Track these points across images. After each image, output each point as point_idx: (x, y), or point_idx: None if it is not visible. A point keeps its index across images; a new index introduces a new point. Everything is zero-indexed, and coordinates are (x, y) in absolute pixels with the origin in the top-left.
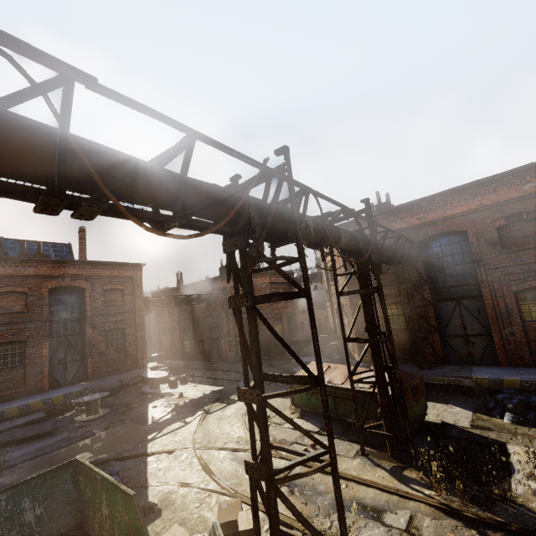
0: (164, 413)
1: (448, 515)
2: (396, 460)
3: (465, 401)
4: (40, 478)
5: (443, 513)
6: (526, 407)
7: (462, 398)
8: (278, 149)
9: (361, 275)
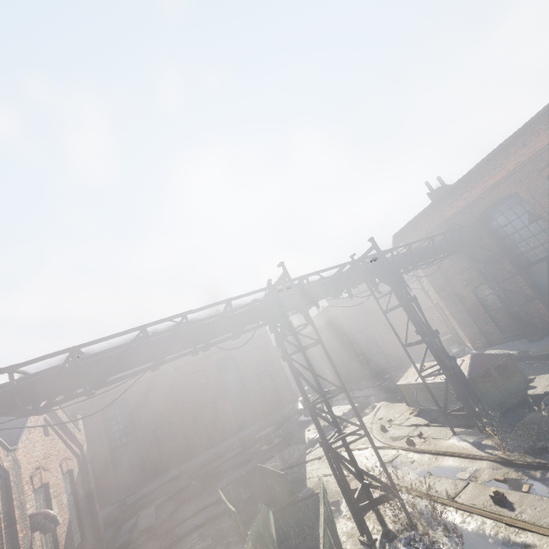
0: (315, 433)
1: (504, 465)
2: (484, 434)
3: None
4: (243, 476)
5: (500, 465)
6: None
7: None
8: (278, 265)
9: (395, 292)
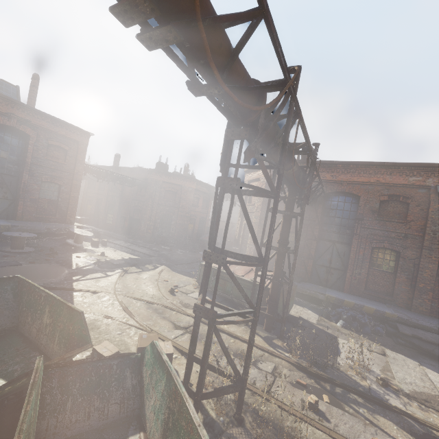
0: (87, 263)
1: (298, 369)
2: (268, 332)
3: (315, 308)
4: None
5: (296, 368)
6: (353, 319)
7: (314, 306)
8: (293, 66)
9: (290, 201)
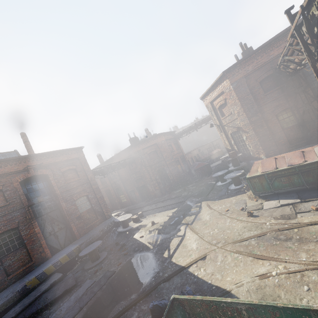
0: (154, 237)
1: None
2: None
3: None
4: None
5: None
6: None
7: None
8: None
9: None
